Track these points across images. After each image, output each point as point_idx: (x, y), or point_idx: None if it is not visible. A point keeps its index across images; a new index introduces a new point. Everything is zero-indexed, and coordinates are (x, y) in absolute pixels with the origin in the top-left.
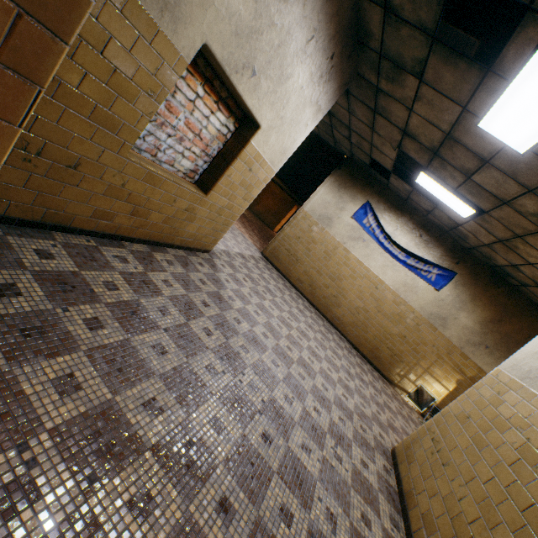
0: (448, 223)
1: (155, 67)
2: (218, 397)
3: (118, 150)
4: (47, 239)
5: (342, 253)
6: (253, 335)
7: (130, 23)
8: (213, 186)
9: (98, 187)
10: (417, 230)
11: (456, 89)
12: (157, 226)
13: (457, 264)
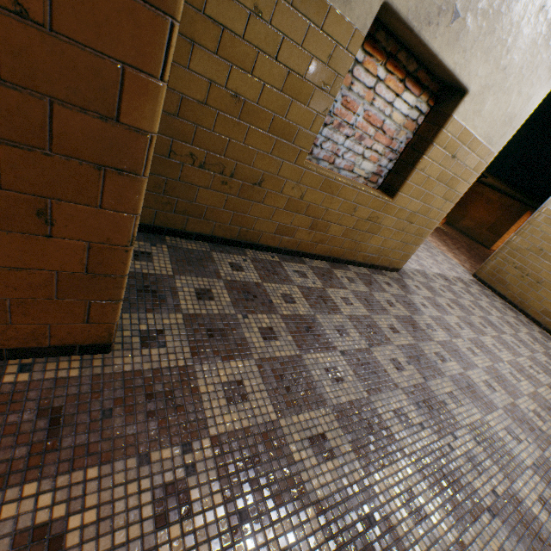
0: None
1: (327, 55)
2: (413, 461)
3: (294, 160)
4: (240, 255)
5: None
6: (467, 382)
7: (300, 13)
8: (400, 186)
9: (279, 201)
10: None
11: None
12: (336, 240)
13: None
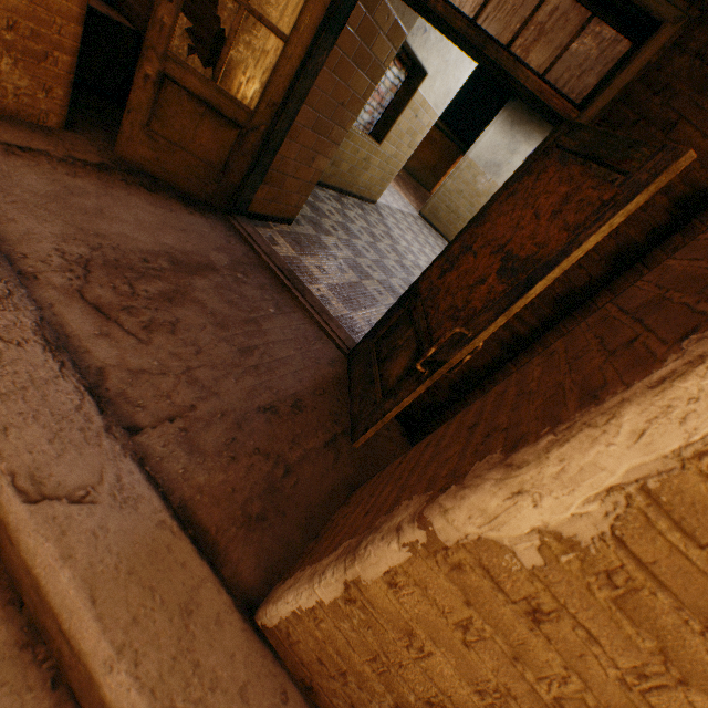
0: None
1: None
2: (401, 280)
3: None
4: None
5: None
6: (418, 264)
7: None
8: (385, 136)
9: None
10: None
11: None
12: (344, 175)
13: None
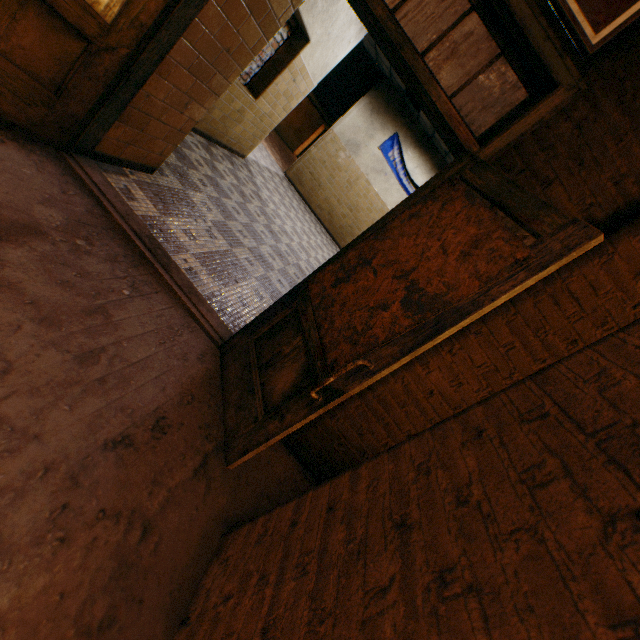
0: None
1: None
2: (270, 247)
3: None
4: None
5: (364, 185)
6: (284, 230)
7: None
8: (262, 92)
9: None
10: (434, 172)
11: None
12: (215, 123)
13: None
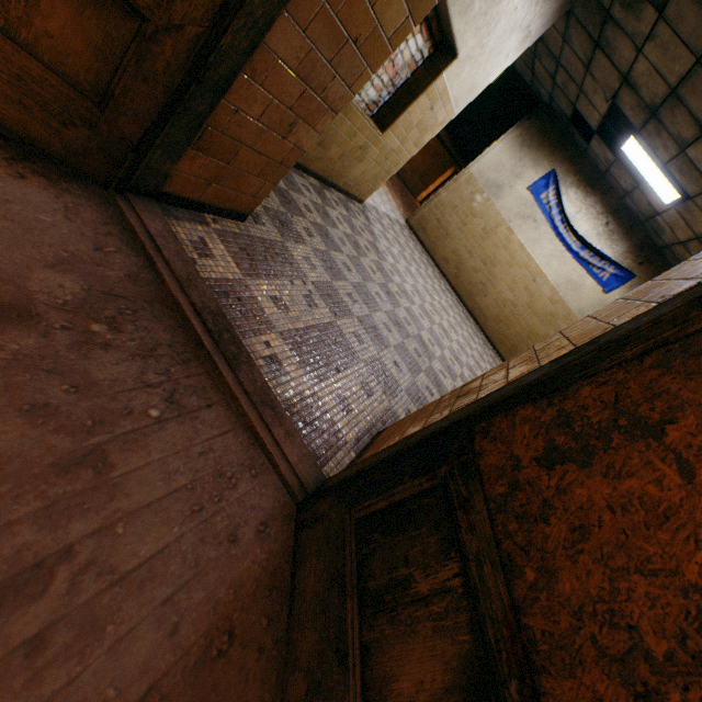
0: (646, 210)
1: None
2: (386, 314)
3: None
4: None
5: (504, 233)
6: (404, 289)
7: None
8: (391, 123)
9: None
10: (605, 216)
11: (695, 35)
12: (332, 162)
13: (640, 265)
